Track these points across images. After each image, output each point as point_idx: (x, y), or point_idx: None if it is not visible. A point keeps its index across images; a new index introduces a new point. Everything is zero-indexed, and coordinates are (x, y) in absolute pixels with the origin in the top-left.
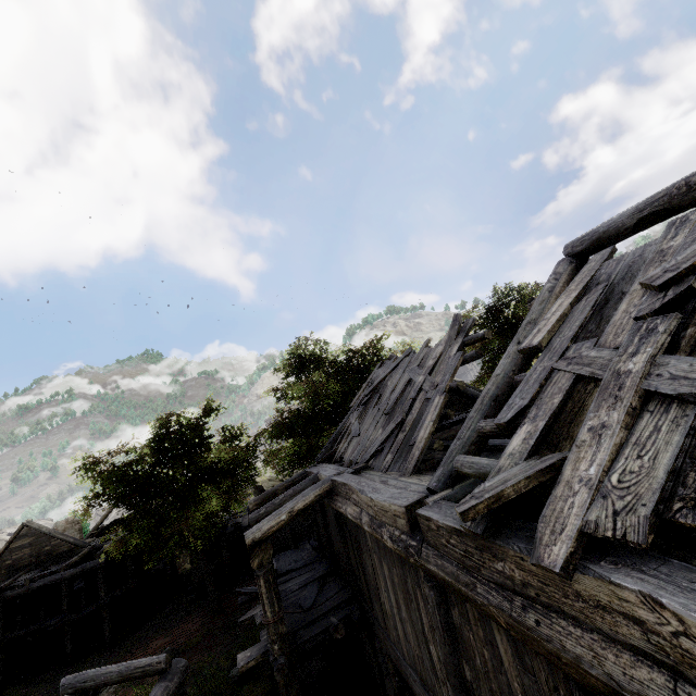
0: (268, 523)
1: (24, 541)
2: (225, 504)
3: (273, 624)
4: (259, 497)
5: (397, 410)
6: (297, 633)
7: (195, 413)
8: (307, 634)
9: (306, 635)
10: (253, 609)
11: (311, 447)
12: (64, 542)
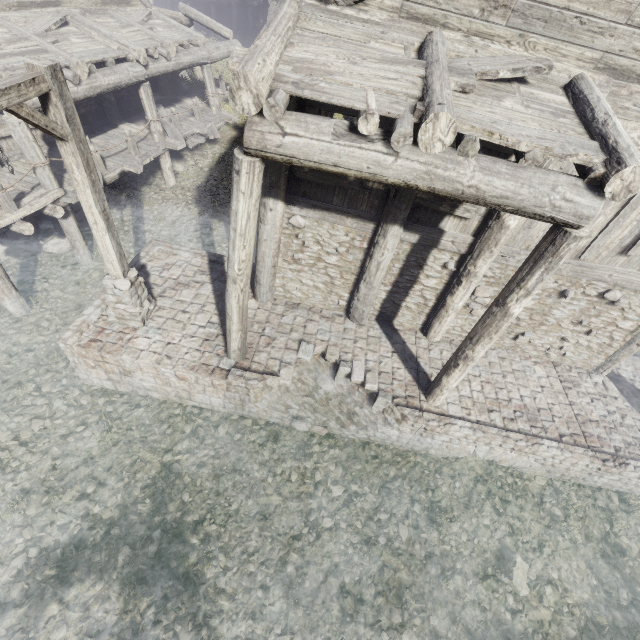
0: None
1: None
2: None
3: None
4: None
5: None
6: None
7: None
8: None
9: None
10: None
11: None
12: None
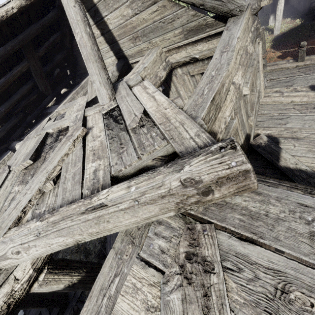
0: None
1: None
2: None
3: None
4: None
5: None
6: None
7: None
8: None
9: None
10: None
11: None
12: None
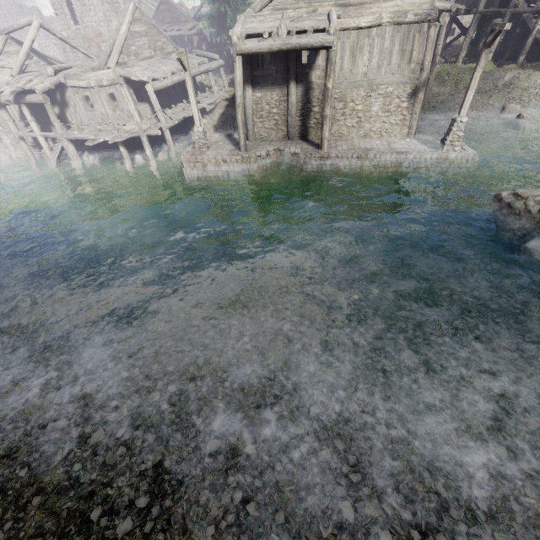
0: None
1: (165, 7)
2: None
3: None
4: None
5: None
6: None
7: None
8: None
9: None
10: None
11: None
12: (182, 15)
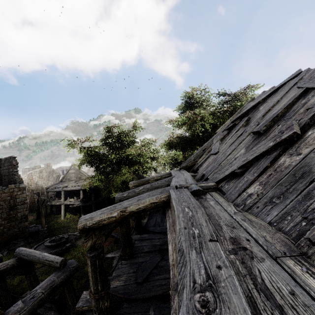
0: (99, 215)
1: (72, 171)
2: (132, 178)
3: (94, 299)
4: (137, 181)
5: (274, 128)
6: (121, 304)
7: (124, 127)
8: (126, 313)
9: (124, 314)
10: (117, 251)
11: (185, 158)
12: (84, 175)
